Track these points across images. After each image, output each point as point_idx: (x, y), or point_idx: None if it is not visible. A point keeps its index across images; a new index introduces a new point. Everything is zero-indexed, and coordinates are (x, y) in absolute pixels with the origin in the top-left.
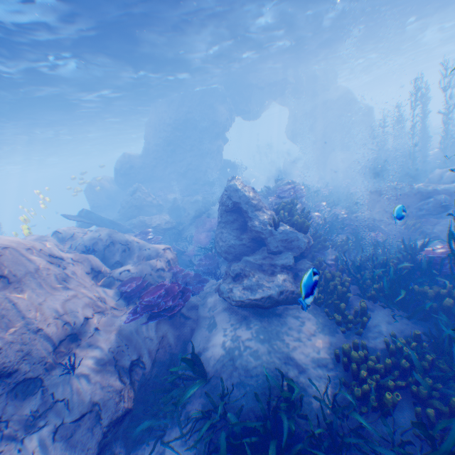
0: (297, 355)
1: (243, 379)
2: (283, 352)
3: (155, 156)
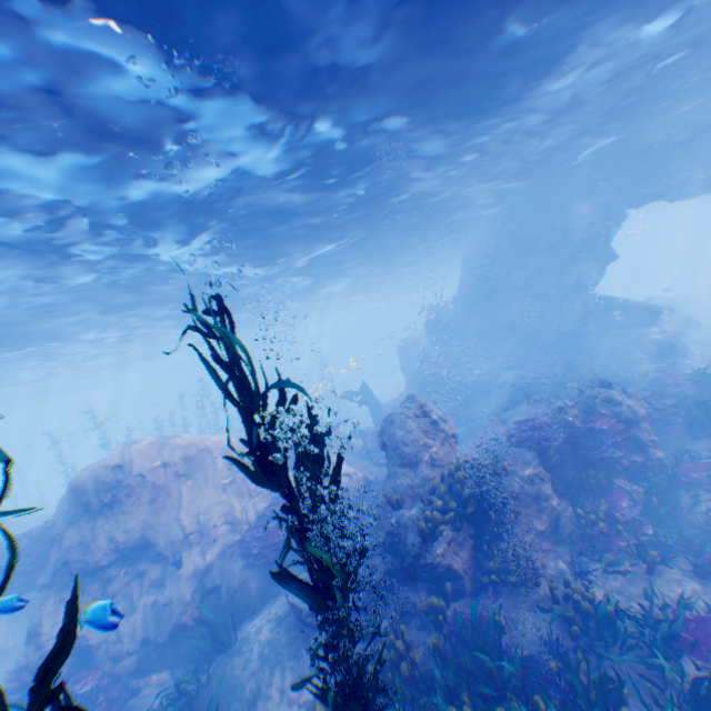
0: (263, 706)
1: (223, 677)
2: (259, 688)
3: (468, 304)
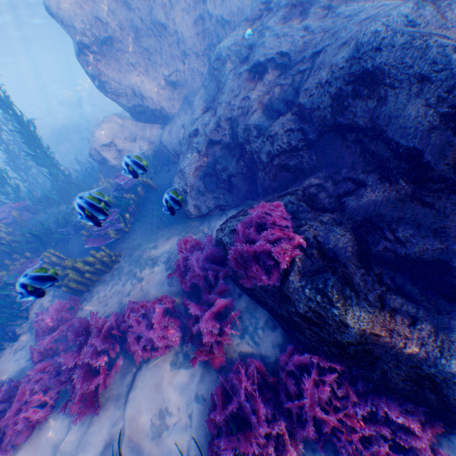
0: None
1: None
2: None
3: None
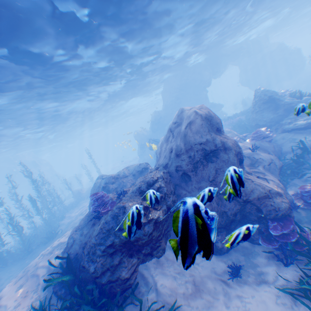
0: None
1: None
2: None
3: (171, 108)
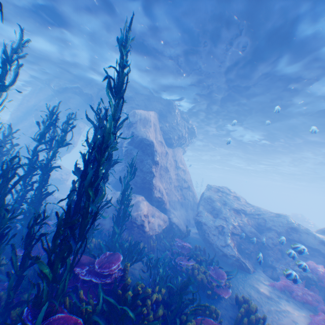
0: None
1: None
2: None
3: (6, 125)
